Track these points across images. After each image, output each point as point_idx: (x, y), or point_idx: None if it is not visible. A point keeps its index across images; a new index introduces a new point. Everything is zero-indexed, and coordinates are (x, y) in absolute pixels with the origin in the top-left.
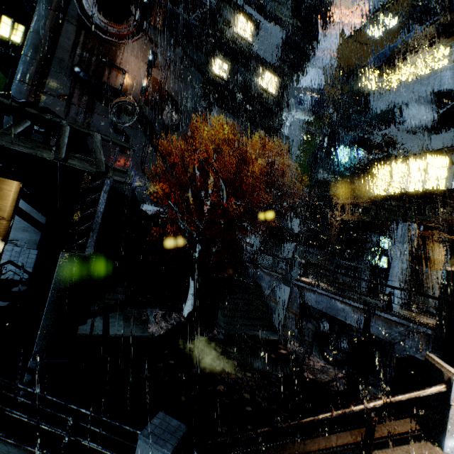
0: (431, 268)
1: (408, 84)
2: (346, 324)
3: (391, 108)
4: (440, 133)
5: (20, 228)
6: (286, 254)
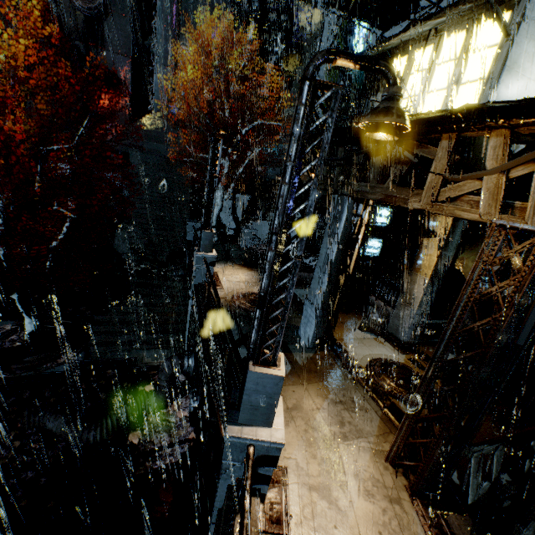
0: (417, 270)
1: None
2: (198, 374)
3: None
4: None
5: None
6: None
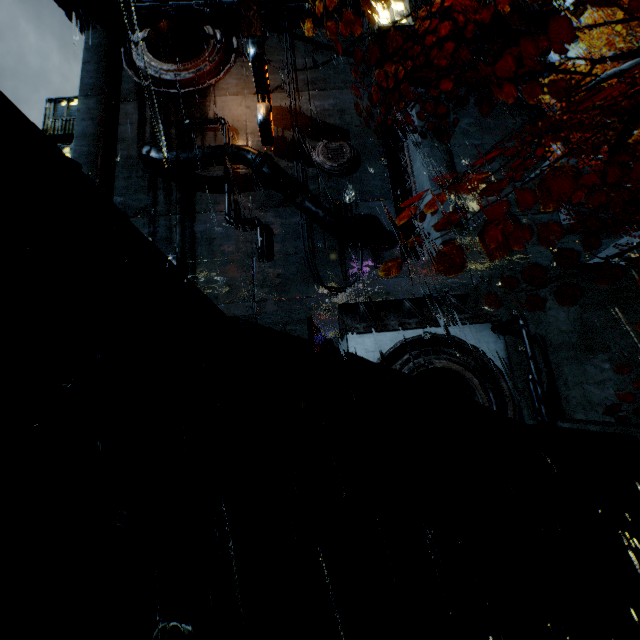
0: None
1: None
2: None
3: None
4: None
5: None
6: None
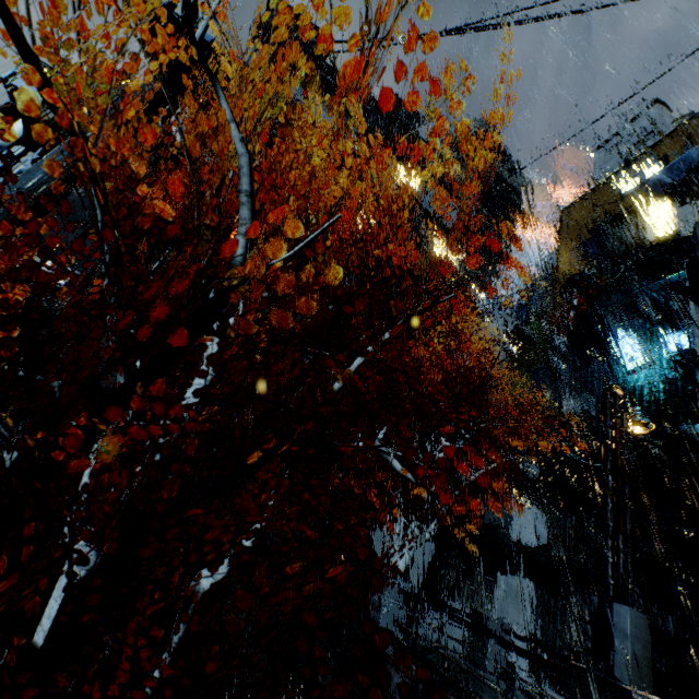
0: None
1: None
2: None
3: None
4: None
5: None
6: (499, 608)
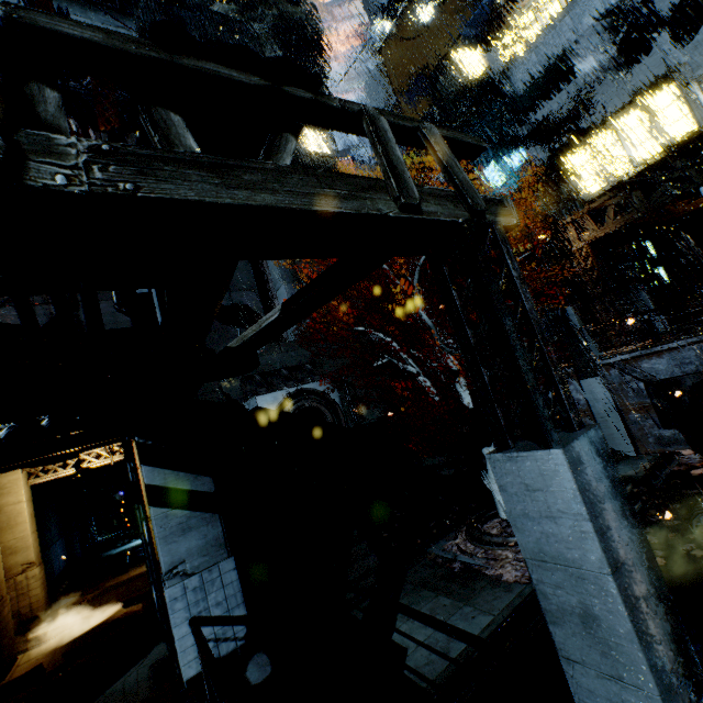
0: None
1: (549, 28)
2: None
3: (544, 69)
4: (638, 64)
5: (173, 532)
6: None
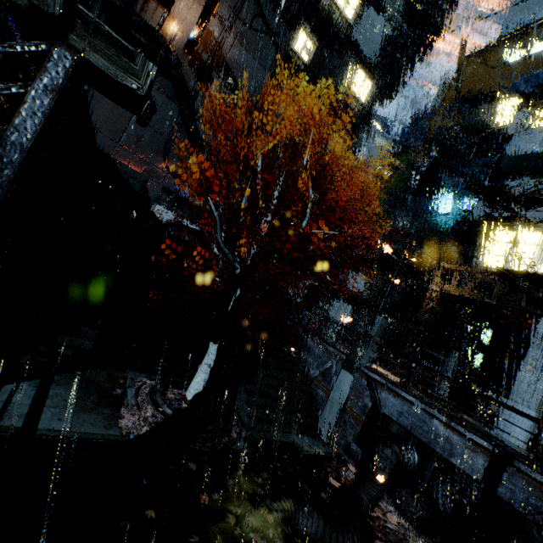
0: None
1: None
2: (452, 466)
3: (539, 151)
4: None
5: None
6: (333, 315)
